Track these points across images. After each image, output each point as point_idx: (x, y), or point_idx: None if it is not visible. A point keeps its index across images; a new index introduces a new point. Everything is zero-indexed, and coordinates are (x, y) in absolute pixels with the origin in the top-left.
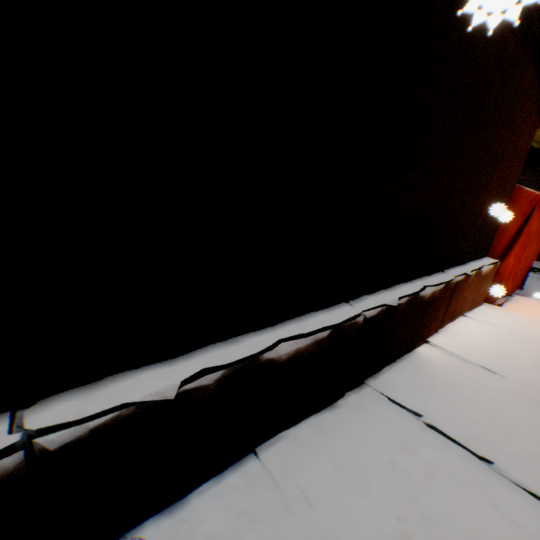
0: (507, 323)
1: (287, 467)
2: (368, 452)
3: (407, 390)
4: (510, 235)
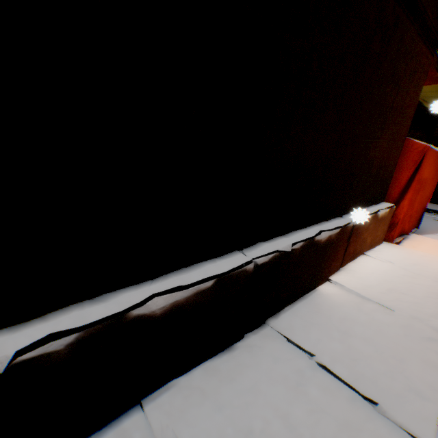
0: (402, 259)
1: (169, 420)
2: (255, 398)
3: (303, 328)
4: (403, 182)
